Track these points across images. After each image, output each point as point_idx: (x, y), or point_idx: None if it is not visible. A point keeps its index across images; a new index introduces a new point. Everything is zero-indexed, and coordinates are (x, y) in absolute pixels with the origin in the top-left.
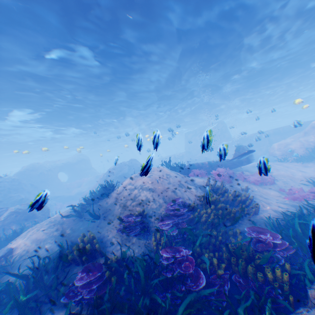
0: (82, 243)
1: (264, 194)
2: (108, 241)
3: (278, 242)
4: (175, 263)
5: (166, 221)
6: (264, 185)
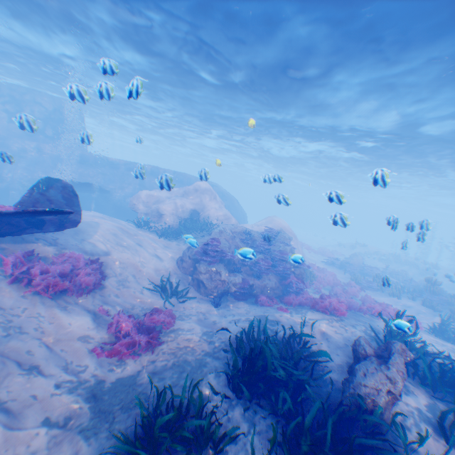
0: None
1: (48, 341)
2: None
3: None
4: None
5: None
6: (74, 295)
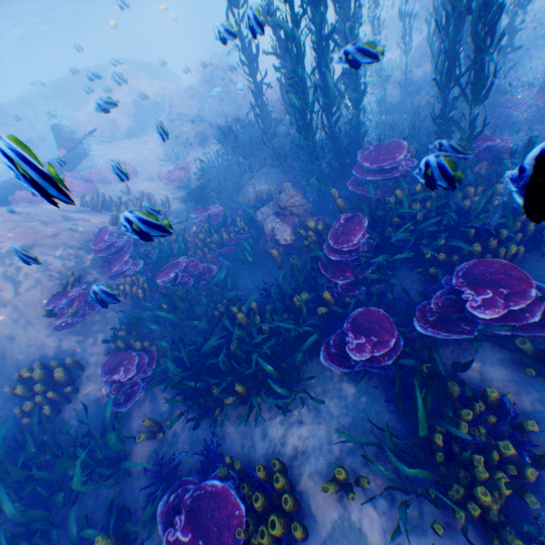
0: (41, 383)
1: (146, 190)
2: (59, 357)
3: (219, 211)
4: (185, 273)
5: (125, 260)
6: (133, 180)
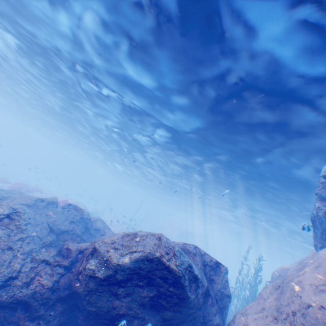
0: None
1: None
2: None
3: None
4: None
5: None
6: None
